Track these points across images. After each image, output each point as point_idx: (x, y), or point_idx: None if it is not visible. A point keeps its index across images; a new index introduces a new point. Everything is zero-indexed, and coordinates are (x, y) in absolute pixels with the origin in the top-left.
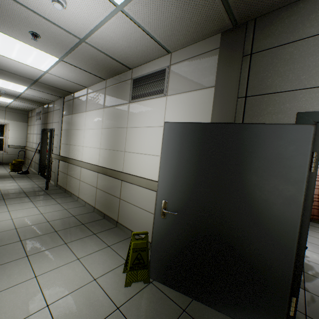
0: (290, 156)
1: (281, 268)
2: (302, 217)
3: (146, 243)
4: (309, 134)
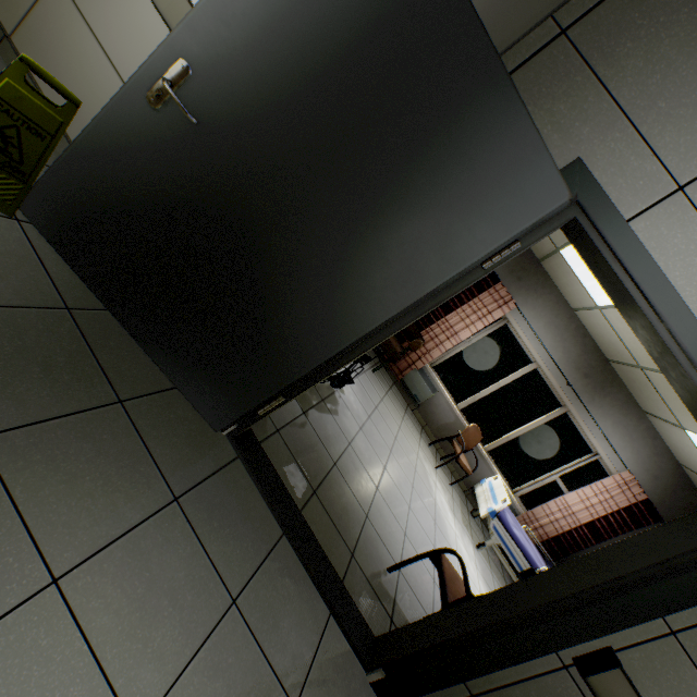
0: (491, 213)
1: (303, 356)
2: (400, 317)
3: (56, 126)
4: (549, 205)
